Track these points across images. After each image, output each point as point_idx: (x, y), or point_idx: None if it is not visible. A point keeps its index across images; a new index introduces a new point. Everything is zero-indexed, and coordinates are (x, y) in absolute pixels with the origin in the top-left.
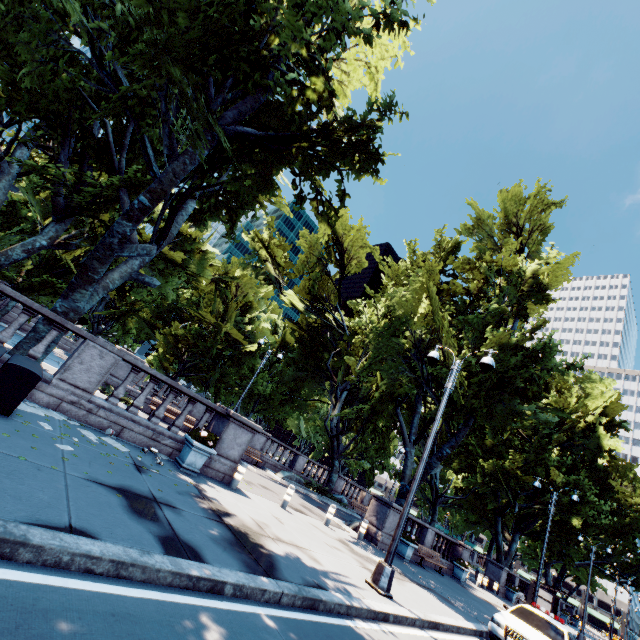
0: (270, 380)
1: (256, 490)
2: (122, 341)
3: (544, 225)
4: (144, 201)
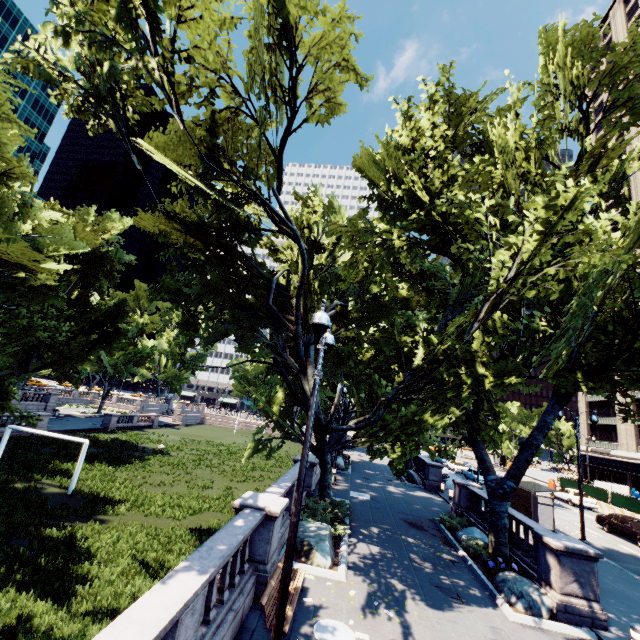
0: (58, 316)
1: None
2: None
3: (639, 100)
4: None
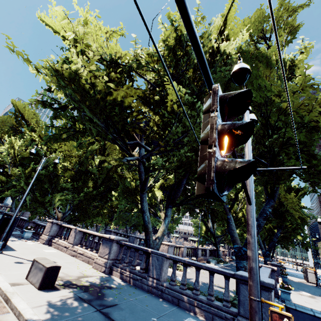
0: None
1: None
2: (95, 220)
3: None
4: (270, 211)
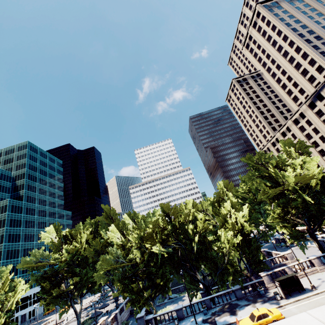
0: None
1: (311, 249)
2: None
3: None
4: None
